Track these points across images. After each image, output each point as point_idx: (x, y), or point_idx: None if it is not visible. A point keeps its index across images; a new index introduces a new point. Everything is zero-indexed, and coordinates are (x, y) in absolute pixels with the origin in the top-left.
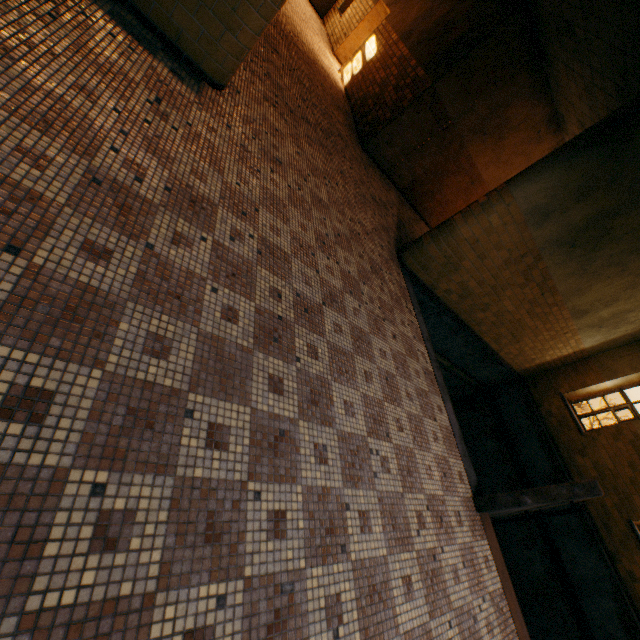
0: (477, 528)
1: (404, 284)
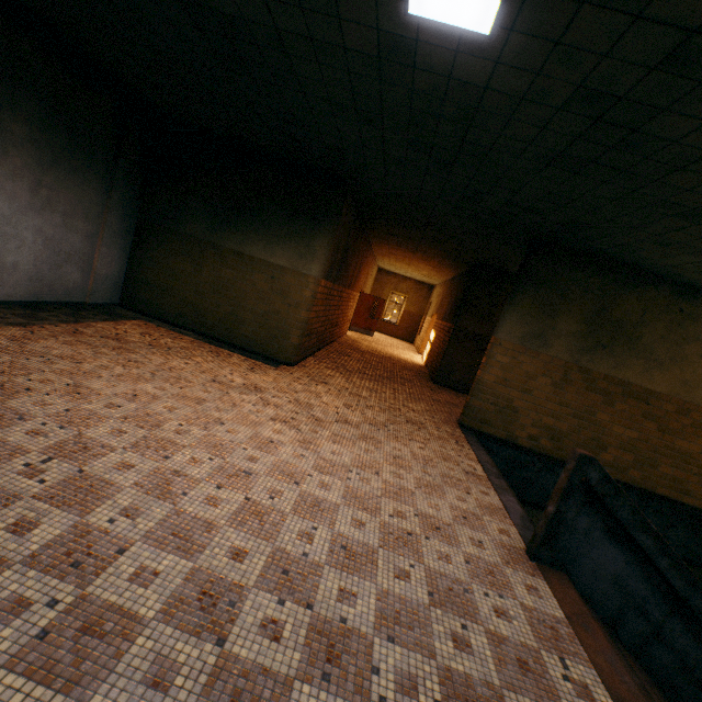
0: (523, 567)
1: (461, 435)
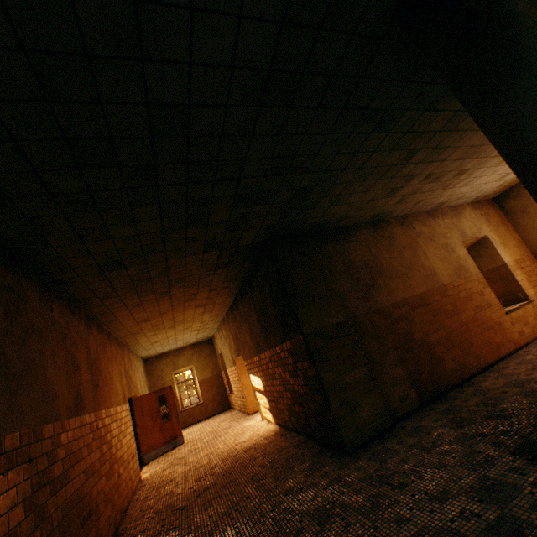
0: None
1: None
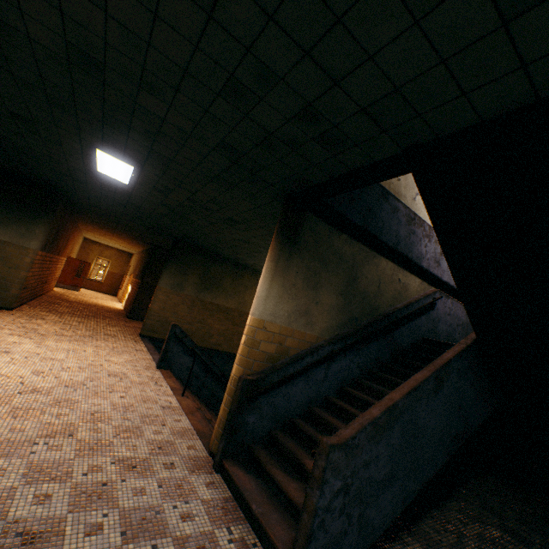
0: (153, 370)
1: (140, 339)
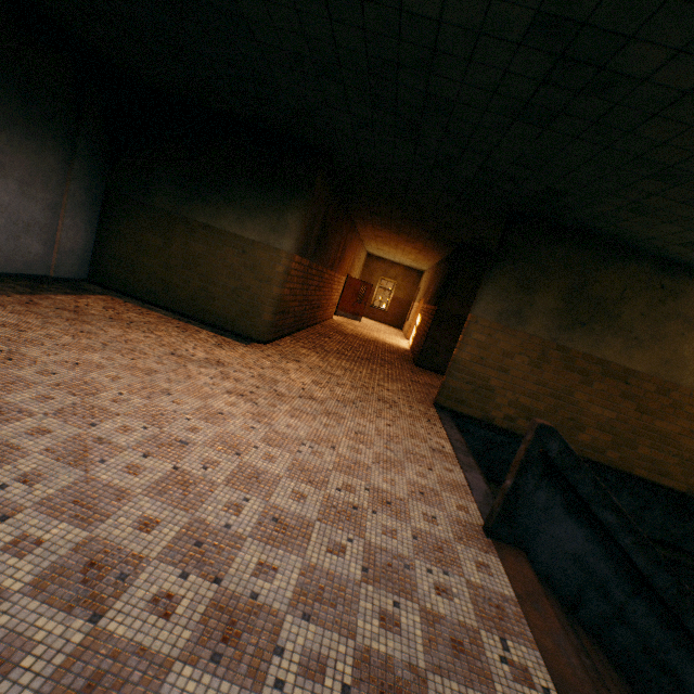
0: (477, 543)
1: (435, 414)
